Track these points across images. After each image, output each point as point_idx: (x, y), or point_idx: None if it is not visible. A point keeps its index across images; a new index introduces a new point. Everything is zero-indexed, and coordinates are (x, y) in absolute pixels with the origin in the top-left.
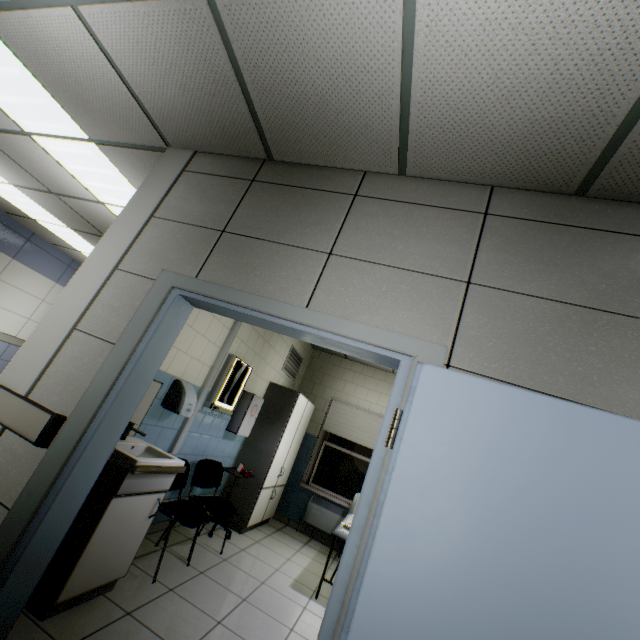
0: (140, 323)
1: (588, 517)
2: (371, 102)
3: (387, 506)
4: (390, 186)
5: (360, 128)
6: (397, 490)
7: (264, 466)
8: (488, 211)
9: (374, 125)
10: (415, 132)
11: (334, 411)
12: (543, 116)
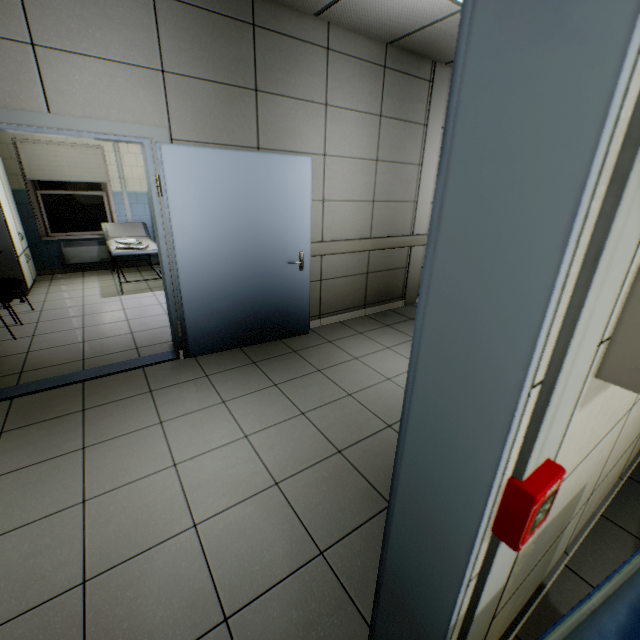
0: None
1: (242, 196)
2: None
3: (173, 223)
4: None
5: None
6: (175, 215)
7: (5, 240)
8: None
9: None
10: None
11: (28, 156)
12: None
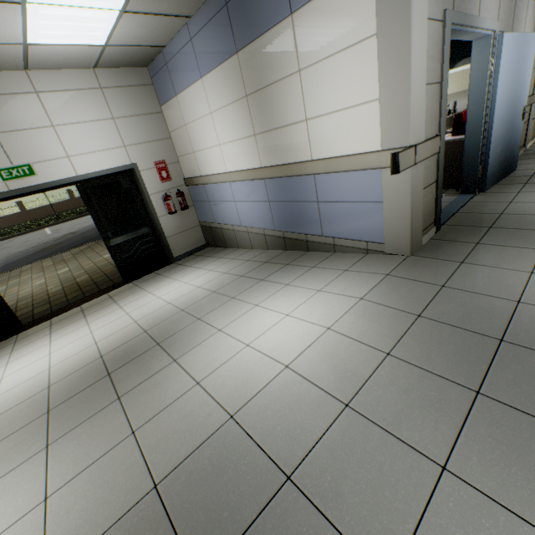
0: (447, 61)
1: (516, 67)
2: None
3: (497, 90)
4: None
5: None
6: (498, 84)
7: None
8: None
9: None
10: None
11: None
12: None
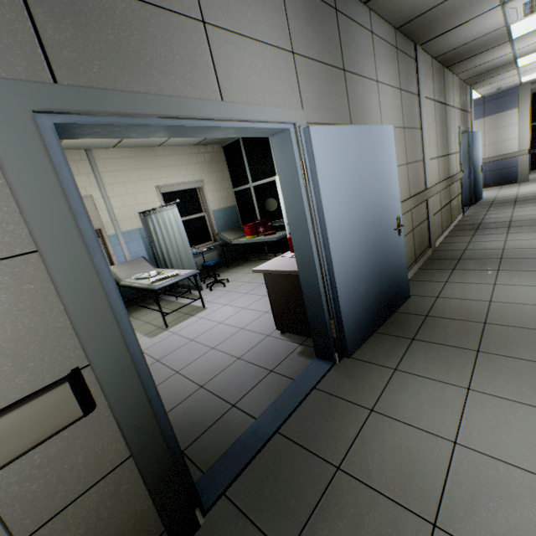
0: (46, 198)
1: (361, 170)
2: None
3: (324, 210)
4: None
5: None
6: (324, 200)
7: None
8: None
9: None
10: None
11: None
12: None
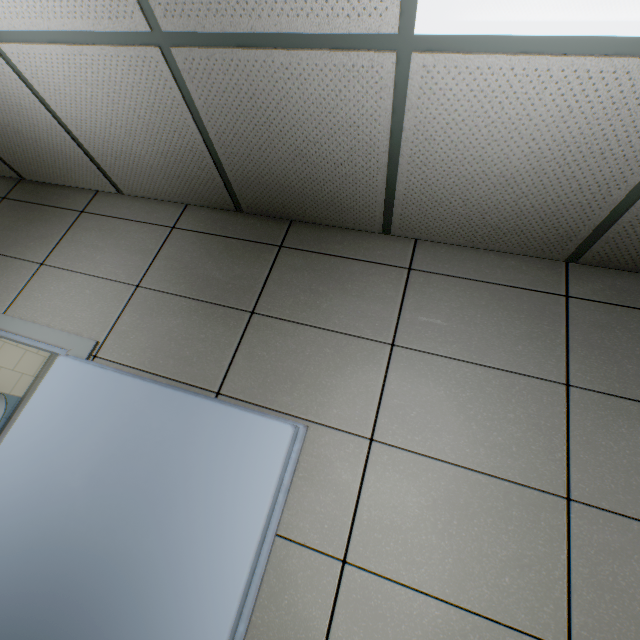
0: None
1: (110, 466)
2: (50, 133)
3: None
4: (112, 204)
5: (62, 154)
6: None
7: None
8: (176, 225)
9: (68, 152)
10: (99, 159)
11: None
12: (164, 150)
